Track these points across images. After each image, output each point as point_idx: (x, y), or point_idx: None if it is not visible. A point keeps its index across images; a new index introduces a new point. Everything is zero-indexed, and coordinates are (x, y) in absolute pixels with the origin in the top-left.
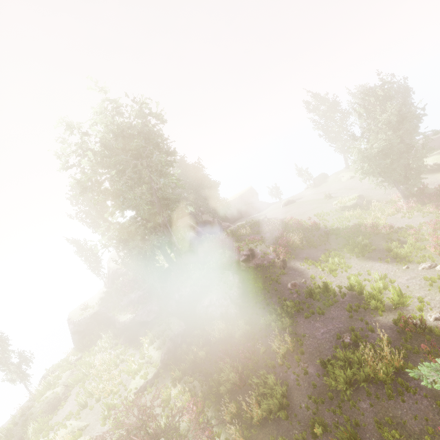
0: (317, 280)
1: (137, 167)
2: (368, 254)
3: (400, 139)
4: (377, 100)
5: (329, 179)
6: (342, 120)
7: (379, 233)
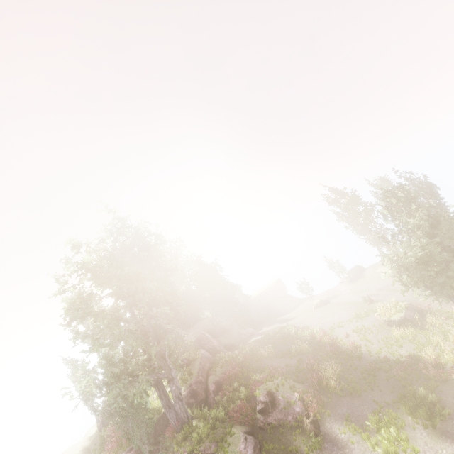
0: None
1: (131, 292)
2: (440, 422)
3: (440, 245)
4: (399, 201)
5: (366, 273)
6: (366, 212)
7: (449, 378)
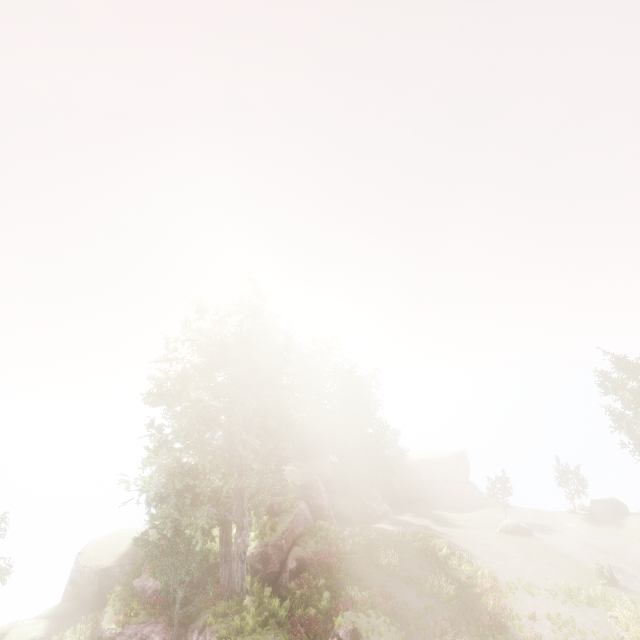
0: None
1: (230, 397)
2: None
3: None
4: None
5: (628, 522)
6: None
7: None
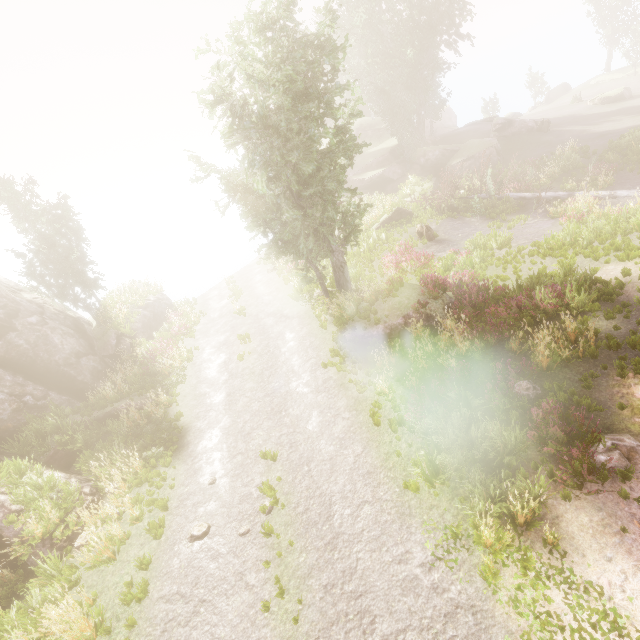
0: (587, 131)
1: None
2: None
3: None
4: None
5: (573, 89)
6: None
7: None
